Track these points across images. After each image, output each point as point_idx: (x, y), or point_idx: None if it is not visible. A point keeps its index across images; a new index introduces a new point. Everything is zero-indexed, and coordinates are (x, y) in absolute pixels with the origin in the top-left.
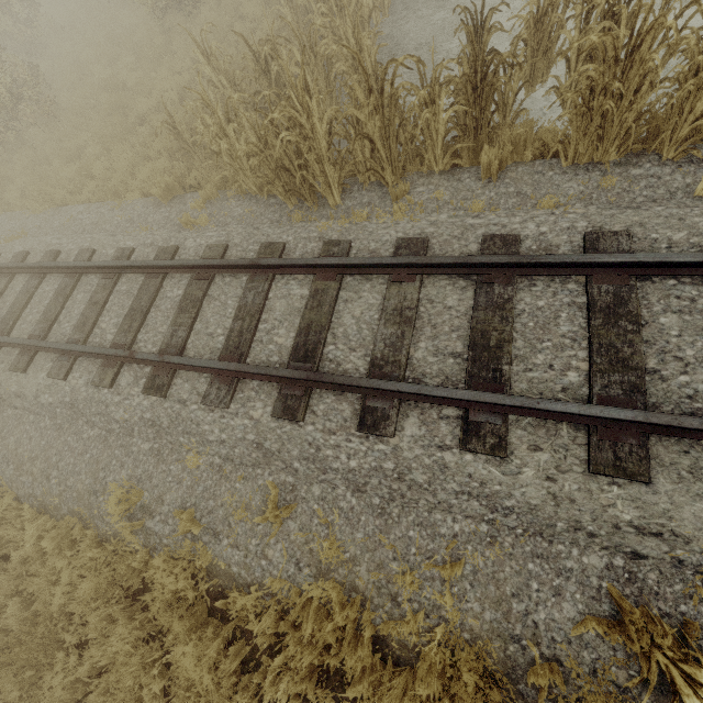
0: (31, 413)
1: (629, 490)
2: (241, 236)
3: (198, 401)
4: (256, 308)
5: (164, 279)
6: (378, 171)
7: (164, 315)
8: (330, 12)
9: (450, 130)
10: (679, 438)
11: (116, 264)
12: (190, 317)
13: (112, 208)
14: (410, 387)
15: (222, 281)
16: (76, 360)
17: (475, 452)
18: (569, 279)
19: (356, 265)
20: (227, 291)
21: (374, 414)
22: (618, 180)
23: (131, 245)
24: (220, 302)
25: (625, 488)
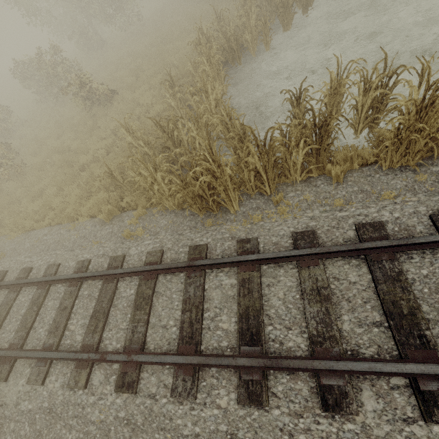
0: (11, 421)
1: None
2: (171, 242)
3: (166, 394)
4: (198, 299)
5: (117, 282)
6: (262, 188)
7: (122, 313)
8: (201, 99)
9: (307, 158)
10: None
11: (80, 275)
12: (145, 314)
13: (69, 229)
14: (360, 365)
15: (164, 279)
16: (51, 363)
17: None
18: (436, 250)
19: (271, 258)
20: (171, 287)
21: (332, 392)
22: (427, 175)
23: (87, 257)
24: (166, 297)
25: None
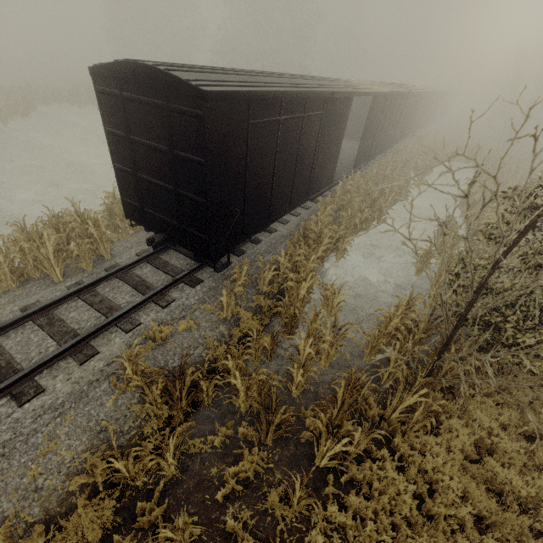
0: None
1: (96, 358)
2: None
3: None
4: None
5: None
6: None
7: None
8: None
9: None
10: (99, 337)
11: None
12: None
13: None
14: None
15: None
16: None
17: (28, 400)
18: (25, 325)
19: None
20: None
21: None
22: (23, 290)
23: None
24: None
25: (95, 359)
